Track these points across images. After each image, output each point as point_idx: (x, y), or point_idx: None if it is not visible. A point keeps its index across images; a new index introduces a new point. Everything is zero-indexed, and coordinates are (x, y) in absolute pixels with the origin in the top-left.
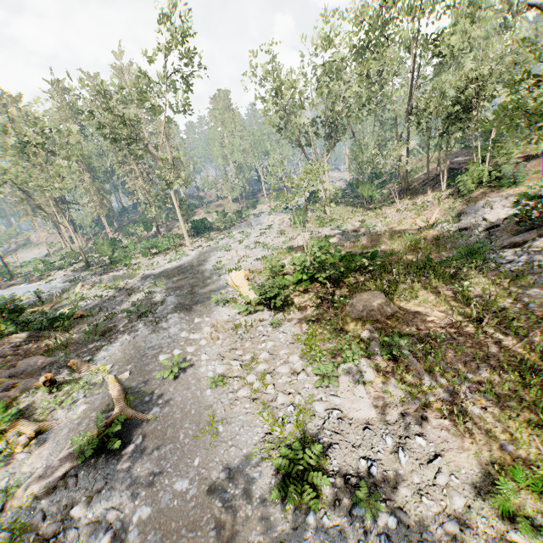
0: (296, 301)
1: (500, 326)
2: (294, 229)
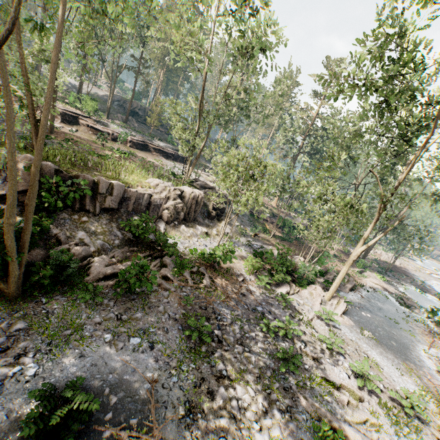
0: None
1: None
2: None
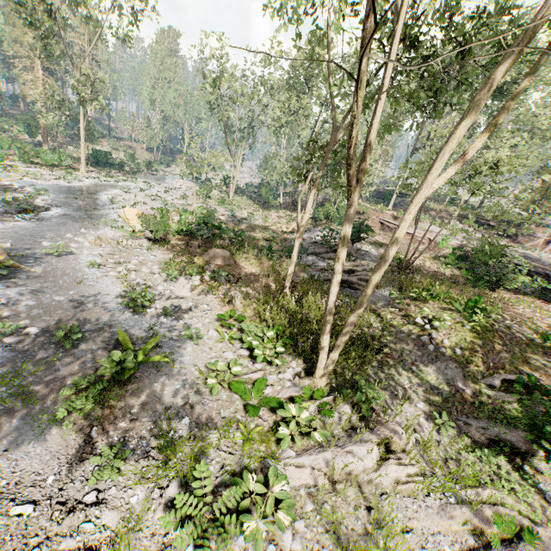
0: (172, 243)
1: (276, 282)
2: (196, 199)
